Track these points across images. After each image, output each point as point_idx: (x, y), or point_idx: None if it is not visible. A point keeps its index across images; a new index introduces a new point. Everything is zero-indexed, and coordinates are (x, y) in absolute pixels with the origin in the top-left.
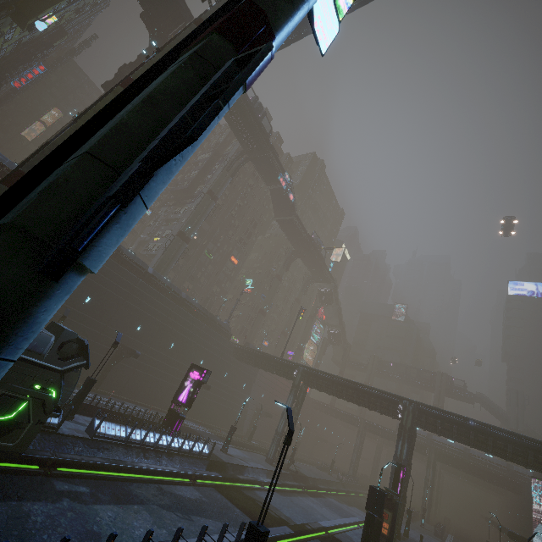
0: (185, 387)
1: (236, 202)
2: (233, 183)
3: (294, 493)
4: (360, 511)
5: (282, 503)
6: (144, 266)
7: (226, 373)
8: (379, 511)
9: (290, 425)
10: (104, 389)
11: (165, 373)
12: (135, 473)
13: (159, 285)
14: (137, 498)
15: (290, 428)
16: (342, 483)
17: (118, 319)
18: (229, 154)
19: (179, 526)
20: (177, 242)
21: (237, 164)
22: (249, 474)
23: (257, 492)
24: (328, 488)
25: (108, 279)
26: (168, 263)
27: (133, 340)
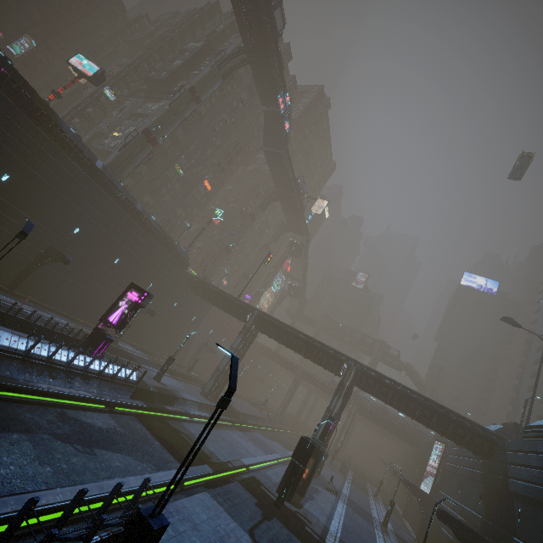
0: (118, 307)
1: (222, 116)
2: (223, 91)
3: (223, 426)
4: (281, 447)
5: (208, 436)
6: (91, 156)
7: (176, 303)
8: (305, 460)
9: (231, 382)
10: (23, 292)
11: (104, 289)
12: (29, 394)
13: (109, 187)
14: (23, 424)
15: (231, 387)
16: (270, 420)
17: (48, 214)
18: (224, 51)
19: (72, 462)
20: (140, 141)
21: (232, 64)
22: (180, 405)
23: (184, 424)
24: (256, 424)
25: (37, 158)
26: (126, 165)
27: (66, 243)
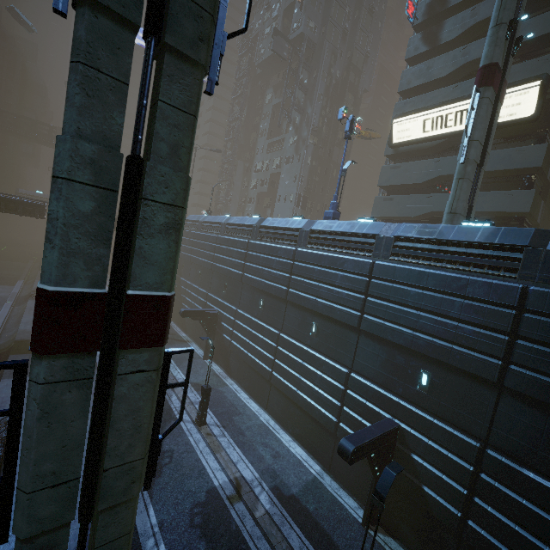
0: None
1: None
2: None
3: None
4: None
5: None
6: None
7: None
8: None
9: None
10: None
11: None
12: None
13: None
14: None
15: None
16: None
17: None
18: None
19: None
20: None
21: None
22: None
23: None
24: None
25: None
26: None
27: None
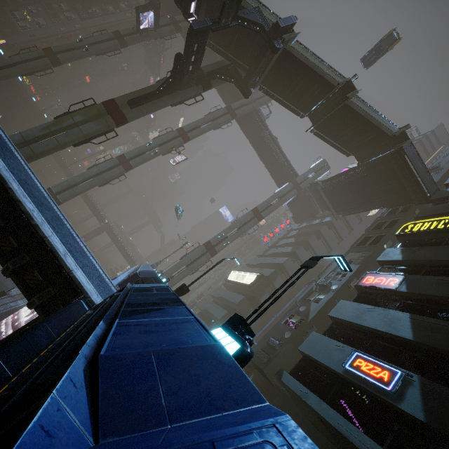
0: None
1: None
2: None
3: None
4: None
5: None
6: None
7: None
8: None
9: None
10: None
11: None
12: None
13: (12, 83)
14: None
15: None
16: None
17: None
18: None
19: None
20: None
21: None
22: None
23: None
24: None
25: None
26: None
27: None
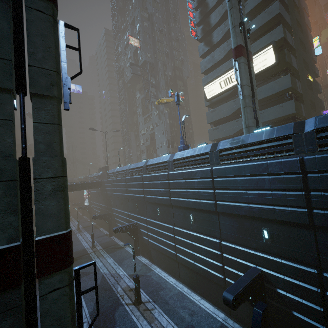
0: None
1: None
2: None
3: None
4: None
5: None
6: None
7: None
8: None
9: None
10: None
11: None
12: None
13: None
14: None
15: None
16: None
17: None
18: None
19: None
20: None
21: None
22: None
23: None
24: None
25: None
26: None
27: None
